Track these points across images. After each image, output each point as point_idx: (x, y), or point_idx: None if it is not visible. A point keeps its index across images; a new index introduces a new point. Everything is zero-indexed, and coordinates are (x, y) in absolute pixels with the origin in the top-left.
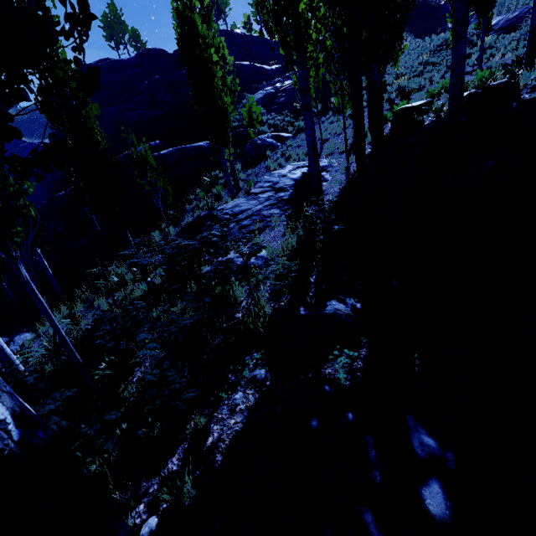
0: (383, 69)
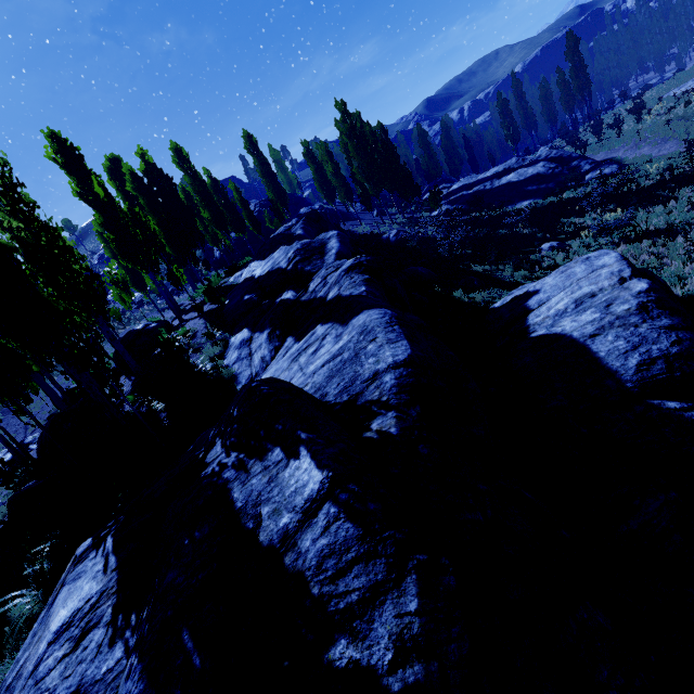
0: (43, 376)
